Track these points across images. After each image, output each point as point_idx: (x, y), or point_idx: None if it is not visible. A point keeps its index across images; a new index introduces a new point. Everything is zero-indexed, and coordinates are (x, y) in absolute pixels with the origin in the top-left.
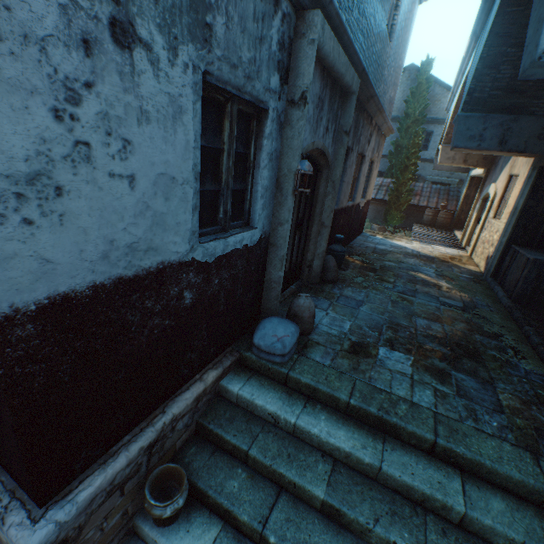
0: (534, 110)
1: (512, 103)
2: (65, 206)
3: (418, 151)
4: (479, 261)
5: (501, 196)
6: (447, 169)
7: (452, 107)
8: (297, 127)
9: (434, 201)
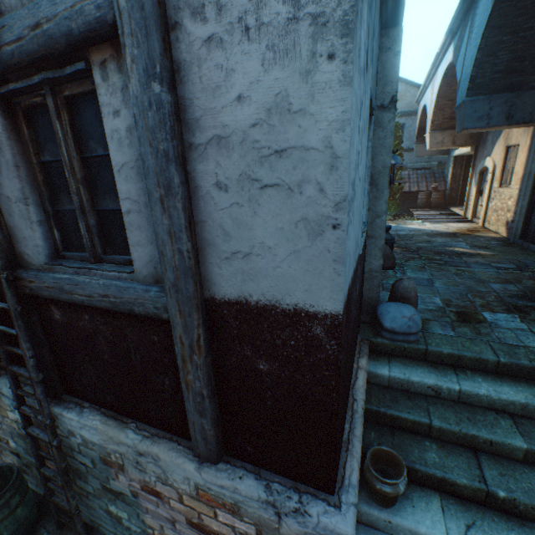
0: (533, 85)
1: (512, 82)
2: (353, 207)
3: (400, 143)
4: (497, 228)
5: (503, 167)
6: (428, 154)
7: (430, 98)
8: (389, 128)
9: (424, 185)
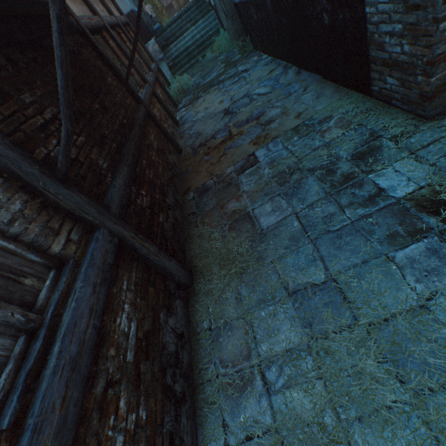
0: None
1: None
2: None
3: None
4: None
5: None
6: None
7: None
8: None
9: None
